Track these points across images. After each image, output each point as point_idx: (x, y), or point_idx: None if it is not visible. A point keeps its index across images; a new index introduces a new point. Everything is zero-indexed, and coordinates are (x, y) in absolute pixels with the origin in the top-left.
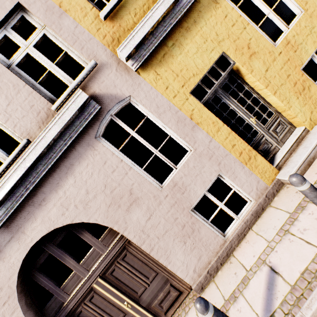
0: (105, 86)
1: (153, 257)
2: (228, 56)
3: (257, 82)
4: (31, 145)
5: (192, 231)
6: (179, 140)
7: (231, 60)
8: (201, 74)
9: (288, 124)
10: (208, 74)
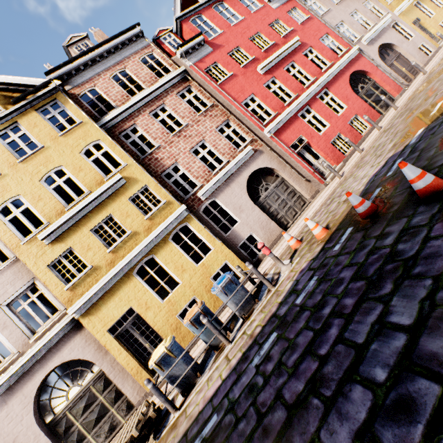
0: (391, 17)
1: (410, 56)
2: (419, 19)
3: (427, 25)
4: (381, 22)
5: (419, 53)
6: (410, 33)
7: (419, 19)
8: (413, 20)
9: (437, 39)
10: (414, 21)
